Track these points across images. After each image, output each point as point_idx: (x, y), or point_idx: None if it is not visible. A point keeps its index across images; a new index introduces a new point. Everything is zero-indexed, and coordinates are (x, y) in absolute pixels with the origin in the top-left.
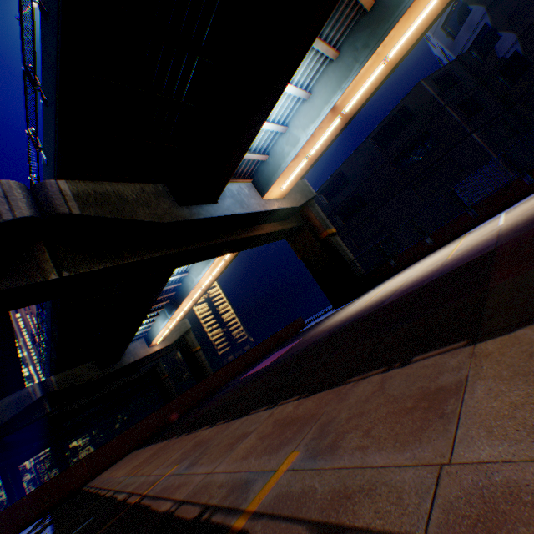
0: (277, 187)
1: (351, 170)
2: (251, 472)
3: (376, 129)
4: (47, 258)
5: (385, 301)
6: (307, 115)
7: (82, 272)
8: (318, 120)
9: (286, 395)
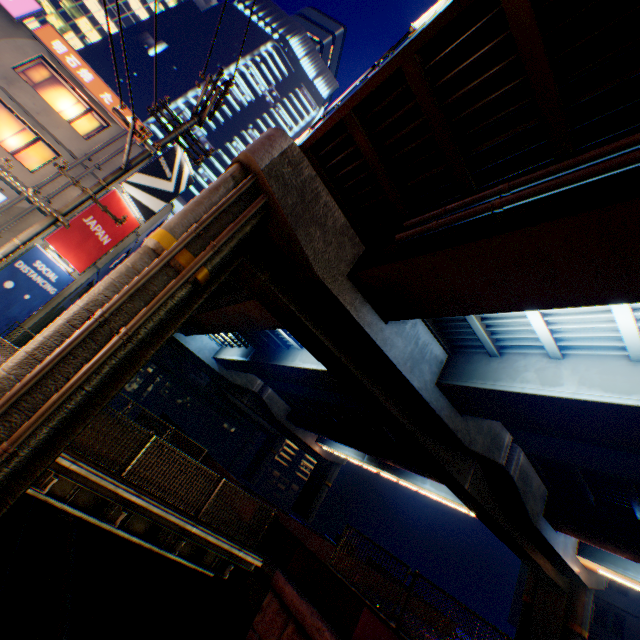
0: (598, 565)
1: None
2: None
3: None
4: (470, 471)
5: None
6: None
7: (472, 494)
8: None
9: None
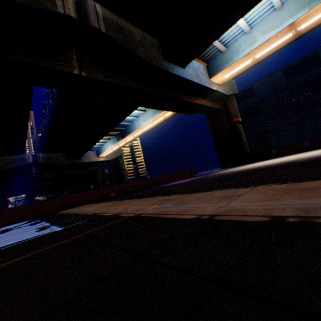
0: (222, 74)
1: (259, 88)
2: (318, 204)
3: (289, 64)
4: (74, 58)
5: (296, 161)
6: (271, 23)
7: (93, 77)
8: (278, 29)
9: (253, 184)
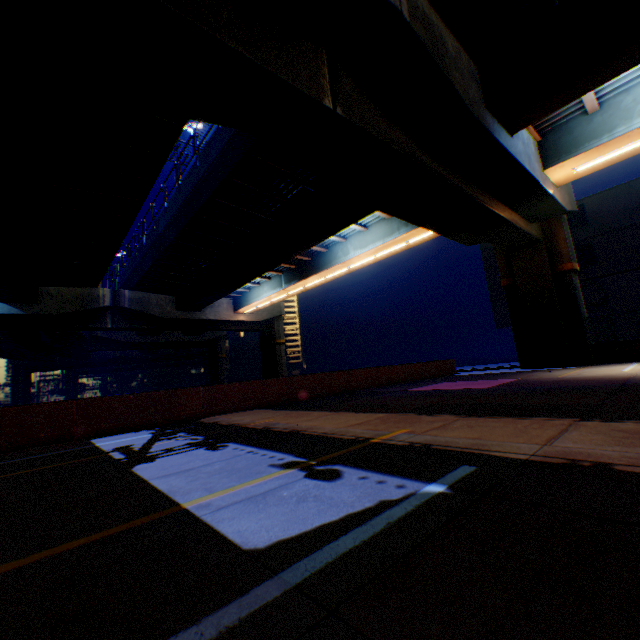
0: (574, 163)
1: (599, 209)
2: None
3: None
4: (324, 73)
5: None
6: None
7: (353, 122)
8: None
9: None
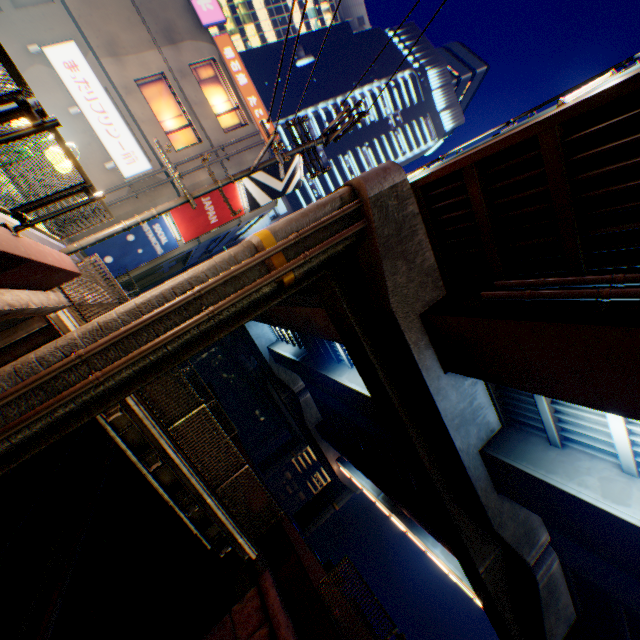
0: None
1: None
2: None
3: None
4: (490, 555)
5: None
6: None
7: (484, 581)
8: None
9: None
